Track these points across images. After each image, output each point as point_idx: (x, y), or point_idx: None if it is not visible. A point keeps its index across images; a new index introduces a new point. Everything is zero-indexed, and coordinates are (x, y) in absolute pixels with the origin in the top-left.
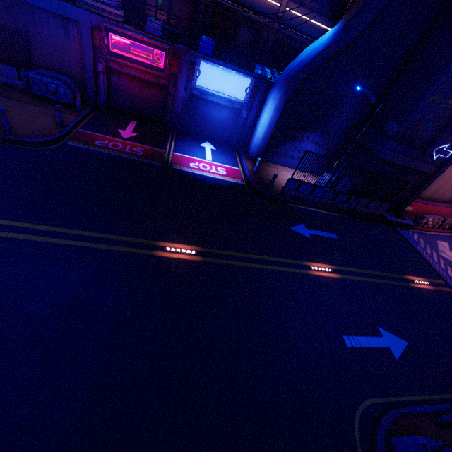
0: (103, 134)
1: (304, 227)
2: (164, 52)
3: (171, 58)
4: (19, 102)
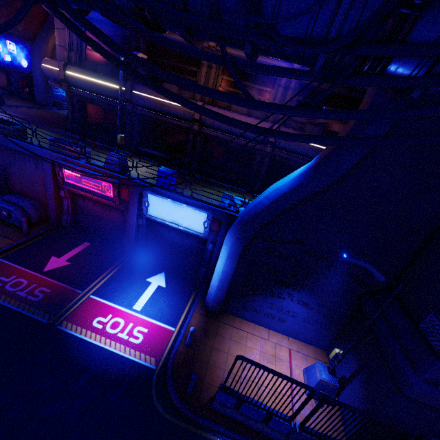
0: (22, 265)
1: None
2: (112, 184)
3: (117, 189)
4: None
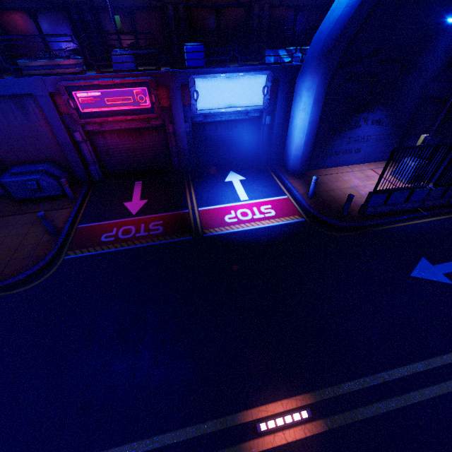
0: (108, 220)
1: (428, 263)
2: (146, 87)
3: (156, 91)
4: (3, 217)
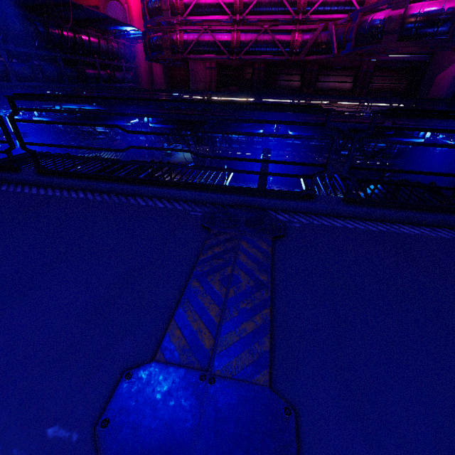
0: None
1: None
2: None
3: None
4: None
